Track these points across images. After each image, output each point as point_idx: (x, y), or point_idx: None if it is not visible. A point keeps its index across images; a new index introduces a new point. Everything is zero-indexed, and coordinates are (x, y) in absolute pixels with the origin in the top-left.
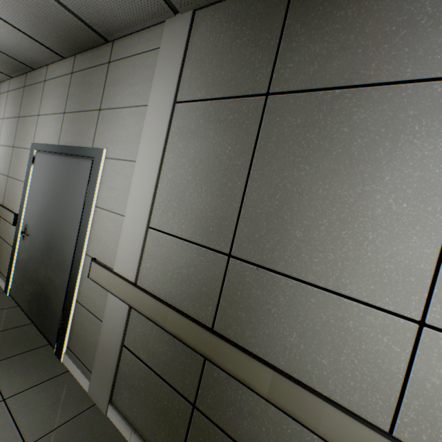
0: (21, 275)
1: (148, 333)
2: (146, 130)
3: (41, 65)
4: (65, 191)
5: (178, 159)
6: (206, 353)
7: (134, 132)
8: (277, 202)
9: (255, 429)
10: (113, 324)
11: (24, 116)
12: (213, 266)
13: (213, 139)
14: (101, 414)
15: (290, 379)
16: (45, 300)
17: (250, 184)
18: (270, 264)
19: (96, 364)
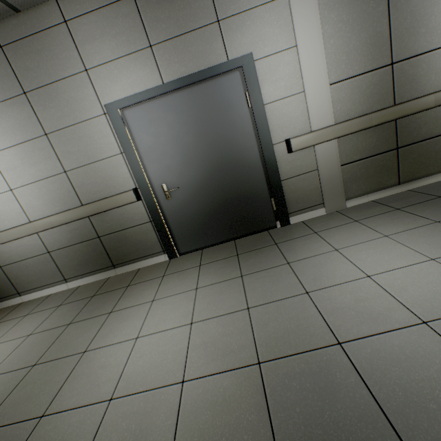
0: (189, 226)
1: (355, 143)
2: (297, 16)
3: (43, 1)
4: (214, 117)
5: (334, 27)
6: (401, 115)
7: (279, 25)
8: (409, 21)
9: (428, 128)
10: (329, 160)
11: (41, 86)
12: (384, 76)
13: (357, 2)
14: (345, 209)
15: (440, 91)
16: (243, 211)
17: (391, 18)
18: (414, 54)
19: (325, 193)
